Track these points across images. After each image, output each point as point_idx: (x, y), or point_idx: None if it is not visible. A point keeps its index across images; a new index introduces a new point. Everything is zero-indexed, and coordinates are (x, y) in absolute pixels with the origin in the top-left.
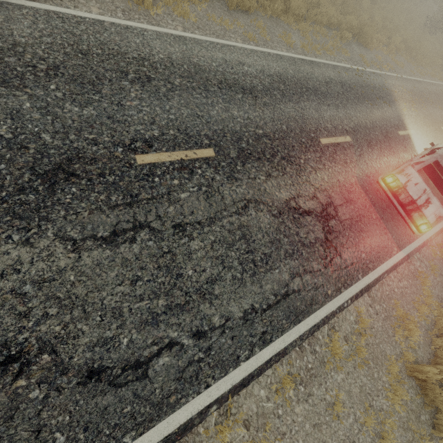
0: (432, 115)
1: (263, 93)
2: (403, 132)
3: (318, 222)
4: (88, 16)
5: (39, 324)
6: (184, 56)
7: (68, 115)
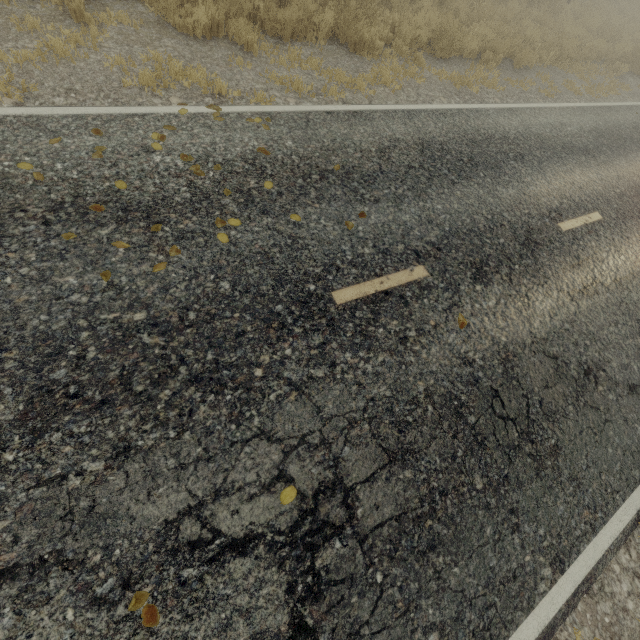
0: None
1: (596, 152)
2: None
3: None
4: (452, 108)
5: (586, 351)
6: (525, 128)
7: (504, 196)
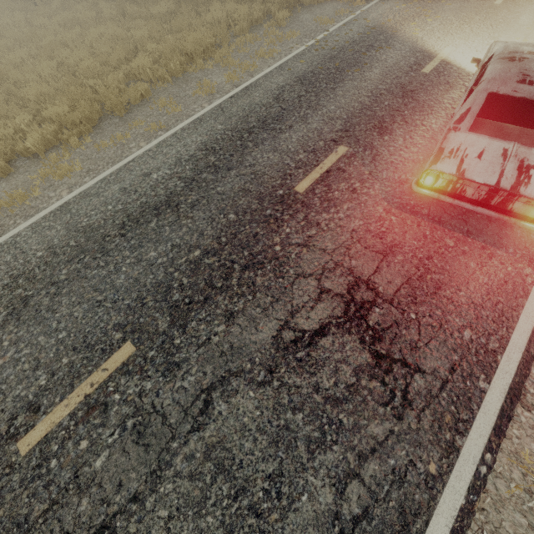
0: (468, 1)
1: (186, 192)
2: (430, 65)
3: (346, 335)
4: None
5: None
6: (69, 229)
7: None
